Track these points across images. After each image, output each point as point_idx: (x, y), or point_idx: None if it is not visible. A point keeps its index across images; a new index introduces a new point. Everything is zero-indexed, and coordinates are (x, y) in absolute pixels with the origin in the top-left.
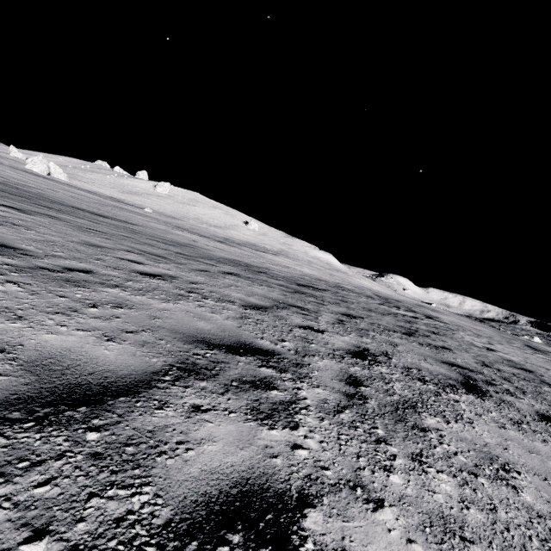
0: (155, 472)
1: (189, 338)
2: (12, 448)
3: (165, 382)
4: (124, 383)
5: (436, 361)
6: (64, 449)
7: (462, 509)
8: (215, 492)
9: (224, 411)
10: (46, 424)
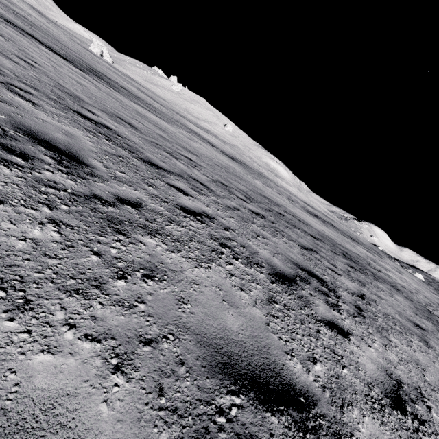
0: None
1: None
2: None
3: None
4: None
5: (71, 61)
6: None
7: None
8: None
9: None
10: None
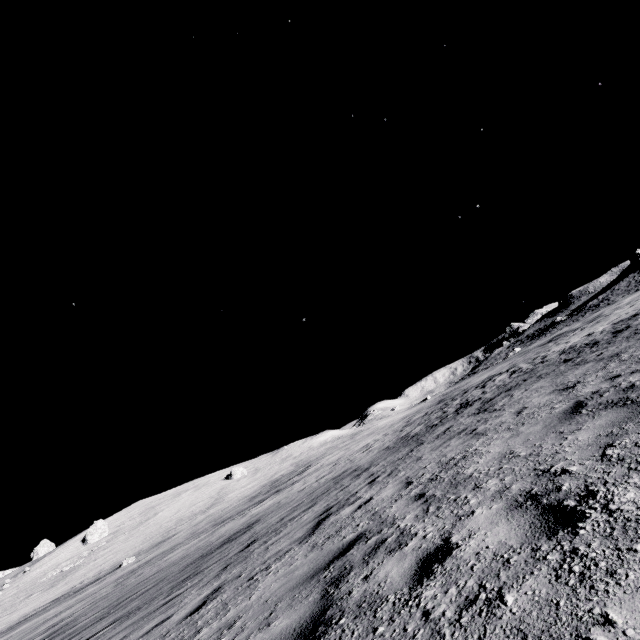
0: None
1: None
2: None
3: None
4: None
5: None
6: None
7: None
8: None
9: None
10: None
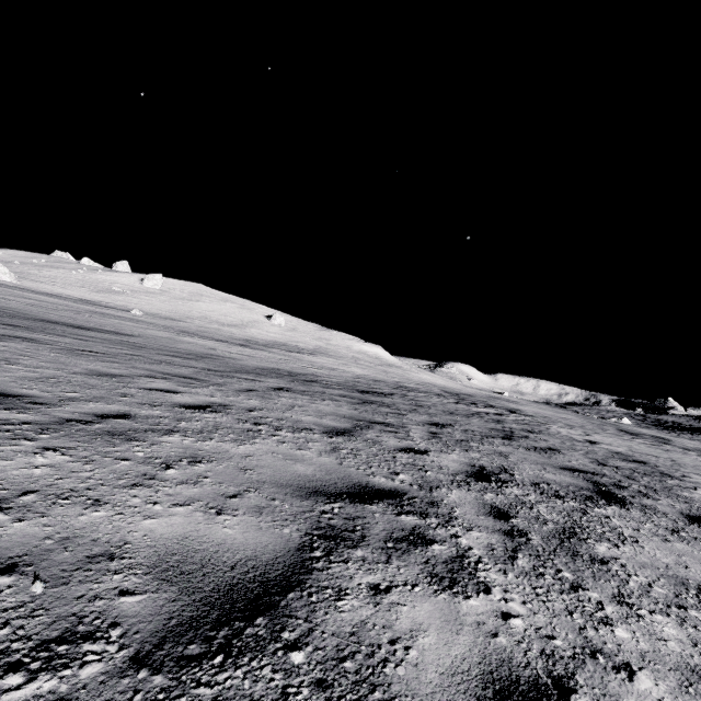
0: (396, 689)
1: (301, 491)
2: (225, 700)
3: (320, 560)
4: (278, 572)
5: (555, 468)
6: (281, 685)
7: None
8: (473, 700)
9: (405, 585)
10: (237, 654)
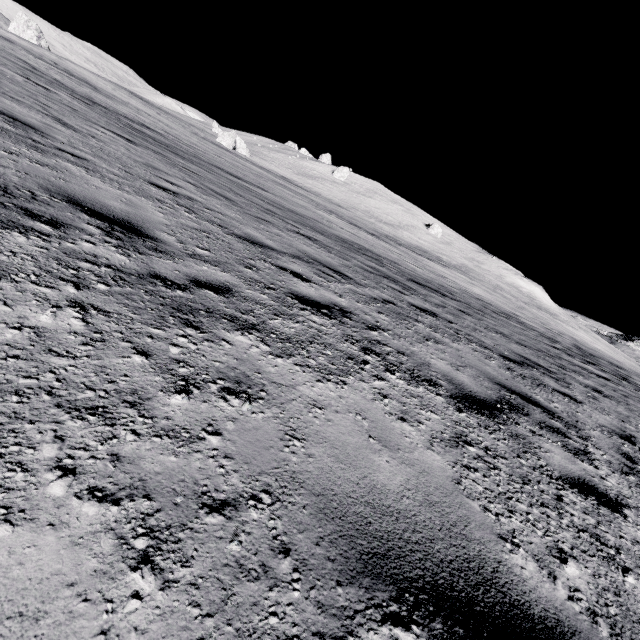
0: None
1: (60, 192)
2: None
3: None
4: None
5: (484, 377)
6: None
7: (3, 323)
8: None
9: None
10: None
